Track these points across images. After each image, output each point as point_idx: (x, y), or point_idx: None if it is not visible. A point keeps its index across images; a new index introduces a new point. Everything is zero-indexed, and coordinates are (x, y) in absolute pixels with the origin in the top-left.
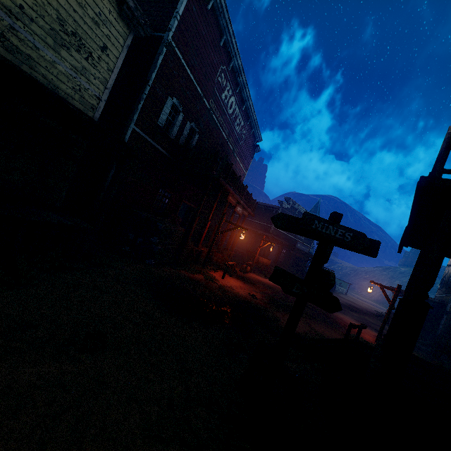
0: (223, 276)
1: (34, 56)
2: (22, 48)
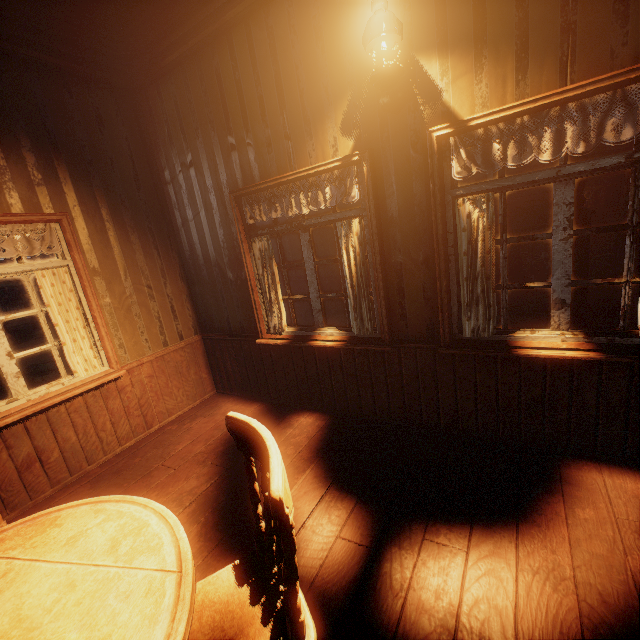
0: None
1: None
2: None
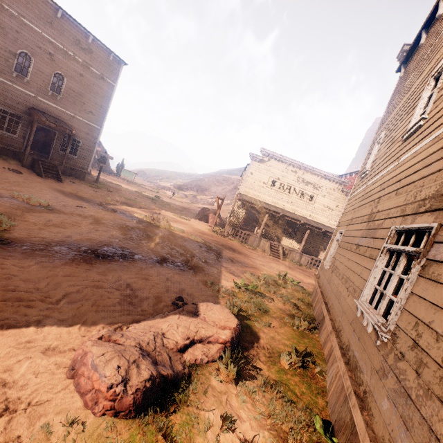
0: None
1: (317, 216)
2: (314, 216)
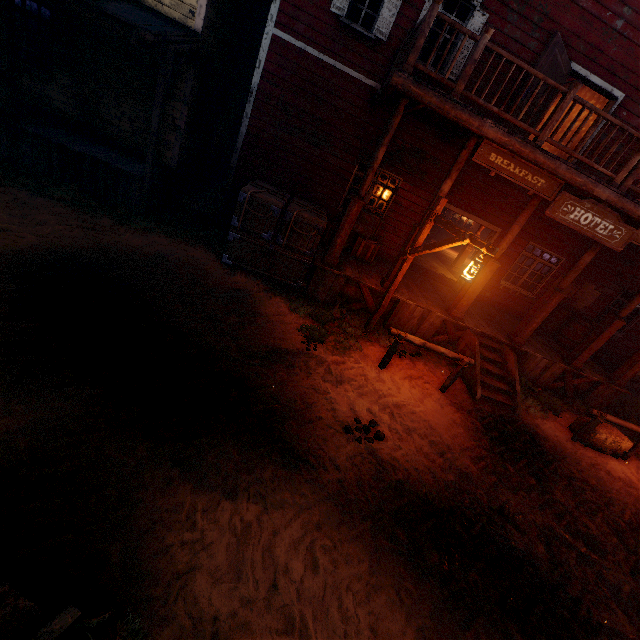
0: (382, 362)
1: None
2: None
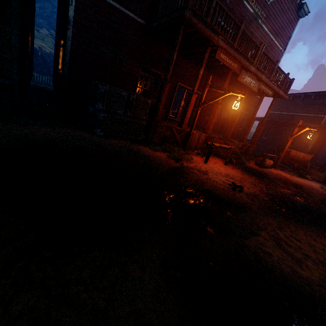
0: (206, 160)
1: None
2: None
